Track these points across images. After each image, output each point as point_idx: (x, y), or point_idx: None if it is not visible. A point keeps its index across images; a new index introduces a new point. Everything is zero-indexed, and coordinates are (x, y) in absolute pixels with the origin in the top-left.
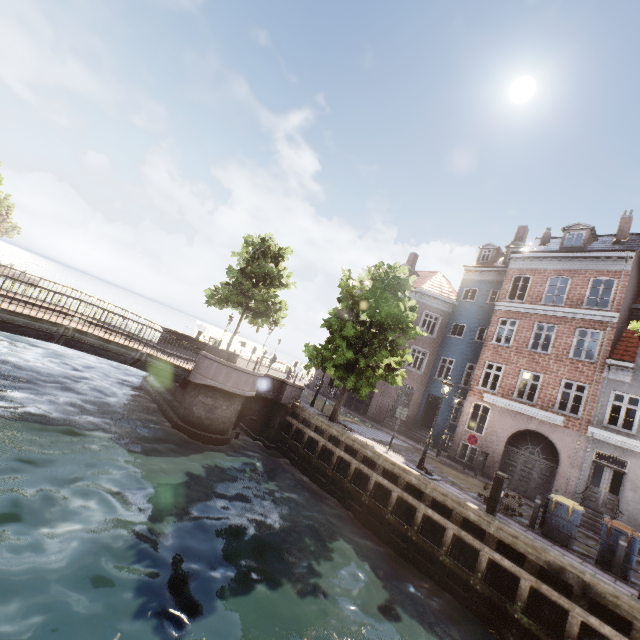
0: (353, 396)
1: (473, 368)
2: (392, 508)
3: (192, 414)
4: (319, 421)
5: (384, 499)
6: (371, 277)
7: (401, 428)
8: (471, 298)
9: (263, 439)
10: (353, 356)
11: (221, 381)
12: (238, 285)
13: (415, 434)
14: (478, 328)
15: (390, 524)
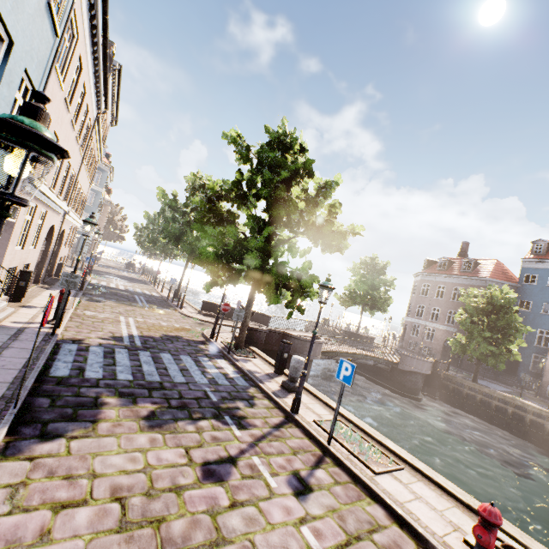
0: (445, 354)
1: (543, 333)
2: (547, 433)
3: (405, 386)
4: (471, 384)
5: (537, 428)
6: (485, 295)
7: (490, 375)
8: (526, 277)
9: (428, 394)
10: (493, 349)
11: (420, 368)
12: (366, 293)
13: (503, 379)
14: (542, 304)
15: (546, 441)
